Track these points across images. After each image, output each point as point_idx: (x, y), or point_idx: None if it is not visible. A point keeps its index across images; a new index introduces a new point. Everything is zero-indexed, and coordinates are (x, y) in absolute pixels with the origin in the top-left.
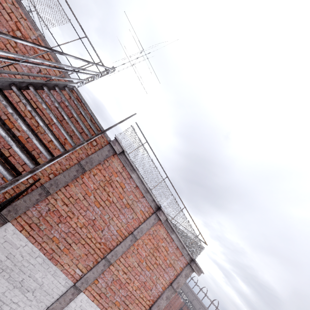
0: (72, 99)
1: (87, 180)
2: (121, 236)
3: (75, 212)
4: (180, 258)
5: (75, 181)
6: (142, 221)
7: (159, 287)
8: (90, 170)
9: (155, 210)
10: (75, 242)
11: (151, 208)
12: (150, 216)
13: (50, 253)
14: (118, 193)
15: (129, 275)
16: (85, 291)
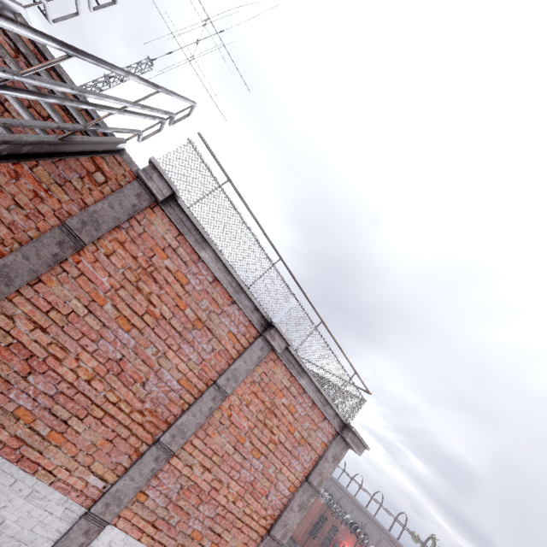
0: (11, 37)
1: (91, 269)
2: (190, 391)
3: (68, 346)
4: (321, 426)
5: (60, 271)
6: (234, 355)
7: (283, 489)
8: (96, 243)
9: (260, 331)
10: (79, 416)
11: (252, 327)
12: (251, 344)
13: (14, 448)
14: (173, 297)
15: (217, 473)
16: (116, 521)
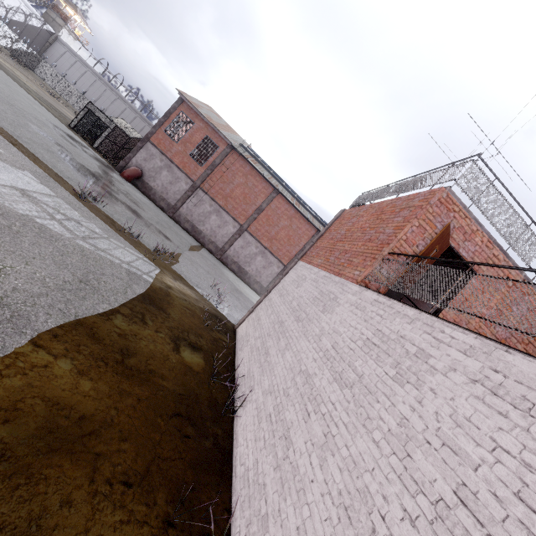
0: None
1: None
2: None
3: None
4: None
5: None
6: None
7: None
8: None
9: None
10: None
11: None
12: None
13: None
14: None
15: None
16: None
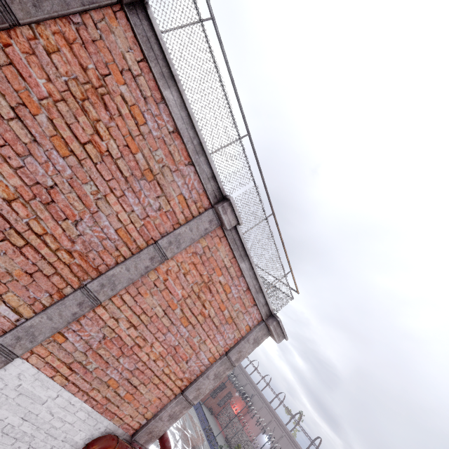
0: None
1: (24, 61)
2: (127, 245)
3: None
4: (249, 310)
5: None
6: (181, 220)
7: (204, 358)
8: (34, 28)
9: (213, 202)
10: None
11: (205, 196)
12: (201, 214)
13: None
14: (124, 135)
15: (143, 332)
16: (28, 356)
